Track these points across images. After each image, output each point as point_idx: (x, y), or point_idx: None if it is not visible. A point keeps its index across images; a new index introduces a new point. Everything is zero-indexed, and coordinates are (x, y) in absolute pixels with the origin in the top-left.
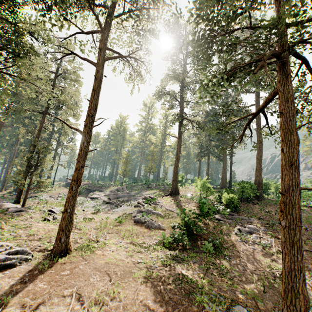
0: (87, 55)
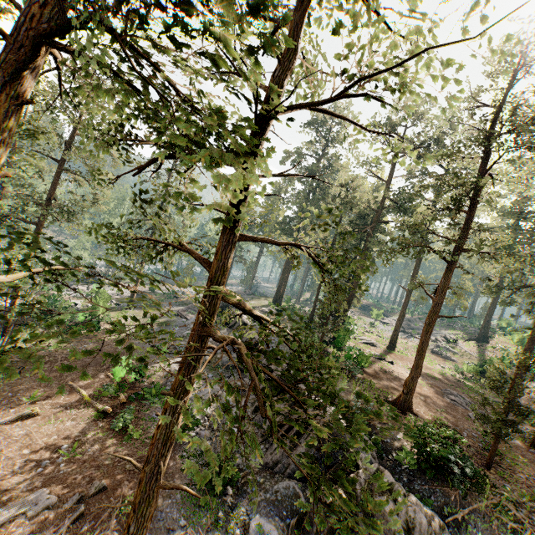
0: None
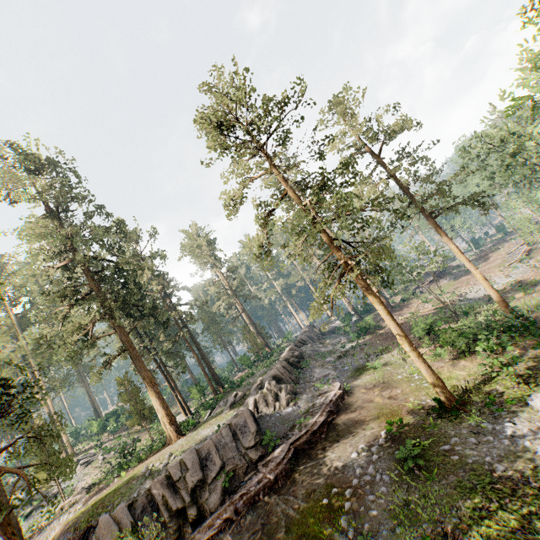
0: None
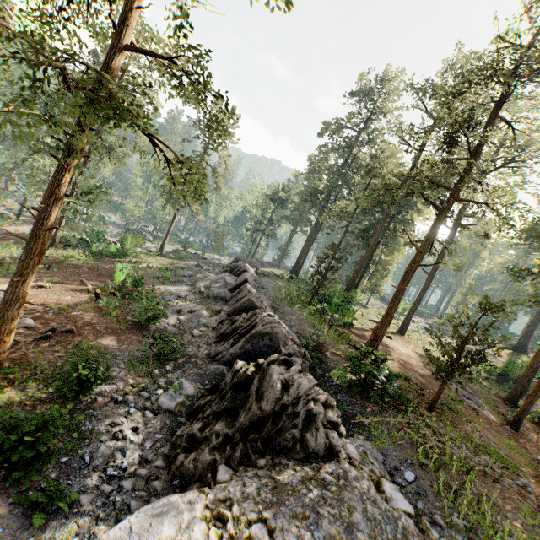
0: None
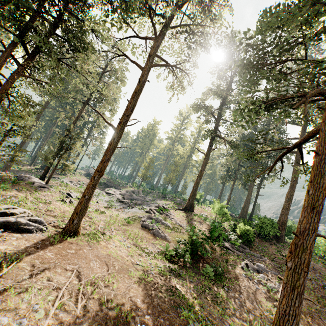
0: (137, 58)
